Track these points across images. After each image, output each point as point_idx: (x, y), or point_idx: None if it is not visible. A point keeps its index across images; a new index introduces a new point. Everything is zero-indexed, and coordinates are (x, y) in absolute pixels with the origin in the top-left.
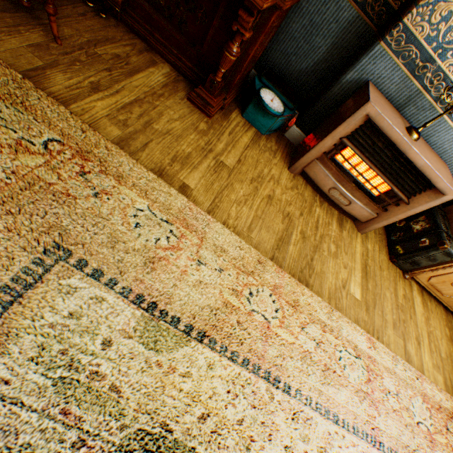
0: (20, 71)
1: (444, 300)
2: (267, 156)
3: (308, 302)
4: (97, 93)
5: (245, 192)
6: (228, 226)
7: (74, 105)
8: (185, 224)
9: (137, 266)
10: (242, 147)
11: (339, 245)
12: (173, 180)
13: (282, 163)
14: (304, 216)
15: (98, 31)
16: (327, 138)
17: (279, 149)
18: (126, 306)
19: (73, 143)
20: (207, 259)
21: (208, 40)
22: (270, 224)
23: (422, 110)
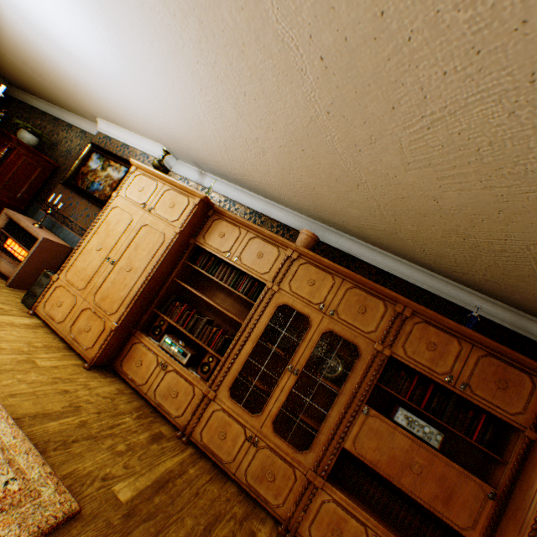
0: None
1: (62, 330)
2: None
3: None
4: None
5: None
6: None
7: None
8: None
9: None
10: None
11: None
12: None
13: None
14: None
15: None
16: None
17: None
18: None
19: None
20: None
21: None
22: None
23: (60, 228)
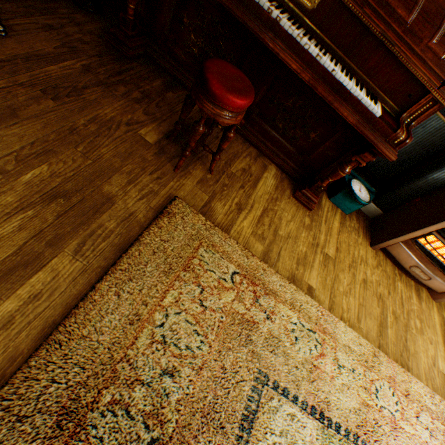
0: (198, 209)
1: None
2: (353, 237)
3: (414, 389)
4: (241, 213)
5: (347, 281)
6: (344, 320)
7: (232, 230)
8: (321, 328)
9: (304, 378)
10: (335, 233)
11: (421, 318)
12: (301, 283)
13: (364, 240)
14: (390, 294)
15: (227, 149)
16: (417, 231)
17: (360, 226)
18: (305, 417)
19: (243, 270)
20: (341, 360)
21: (316, 153)
22: (369, 309)
23: None
